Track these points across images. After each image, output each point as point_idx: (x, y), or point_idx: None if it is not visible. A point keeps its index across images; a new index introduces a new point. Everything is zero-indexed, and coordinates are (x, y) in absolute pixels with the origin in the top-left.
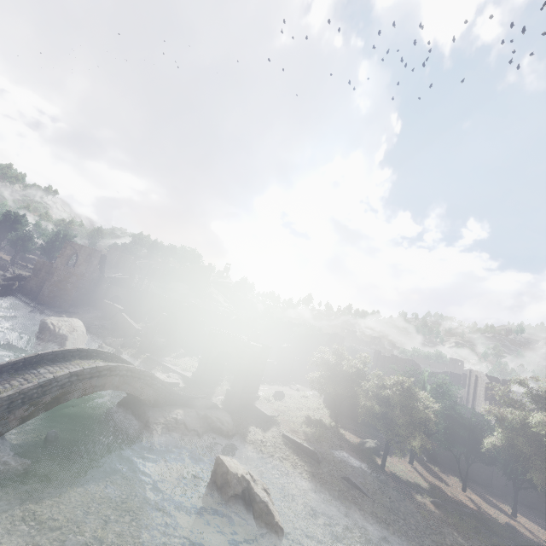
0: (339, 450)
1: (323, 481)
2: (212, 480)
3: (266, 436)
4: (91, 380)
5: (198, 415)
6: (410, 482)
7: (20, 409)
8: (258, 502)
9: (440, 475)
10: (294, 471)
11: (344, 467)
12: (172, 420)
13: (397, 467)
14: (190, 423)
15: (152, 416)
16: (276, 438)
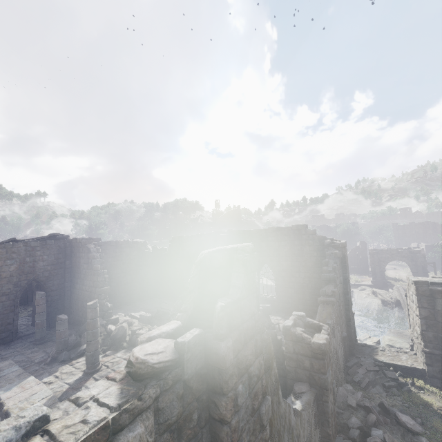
0: None
1: None
2: None
3: None
4: None
5: None
6: None
7: None
8: None
9: None
10: None
11: None
12: None
13: None
14: None
15: None
16: None
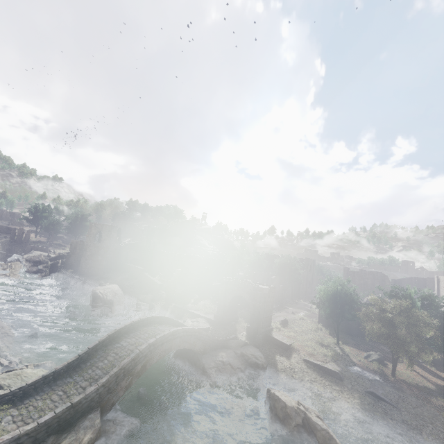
0: (353, 365)
1: (352, 397)
2: (274, 413)
3: (291, 363)
4: (162, 345)
5: (236, 355)
6: (421, 386)
7: (123, 381)
8: (319, 430)
9: (438, 374)
10: (325, 391)
11: (363, 381)
12: (220, 362)
13: (404, 374)
14: (233, 363)
15: (205, 363)
16: (300, 364)
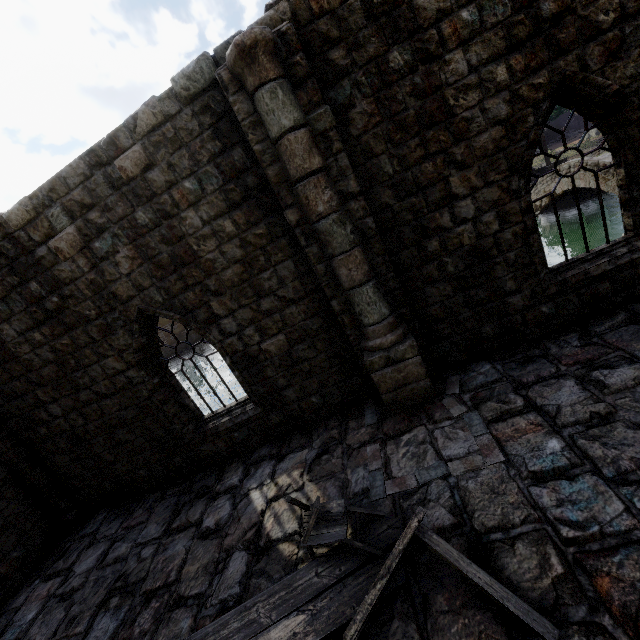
0: None
1: None
2: None
3: None
4: None
5: None
6: None
7: None
8: None
9: None
10: None
11: None
12: None
13: None
14: None
15: None
16: None
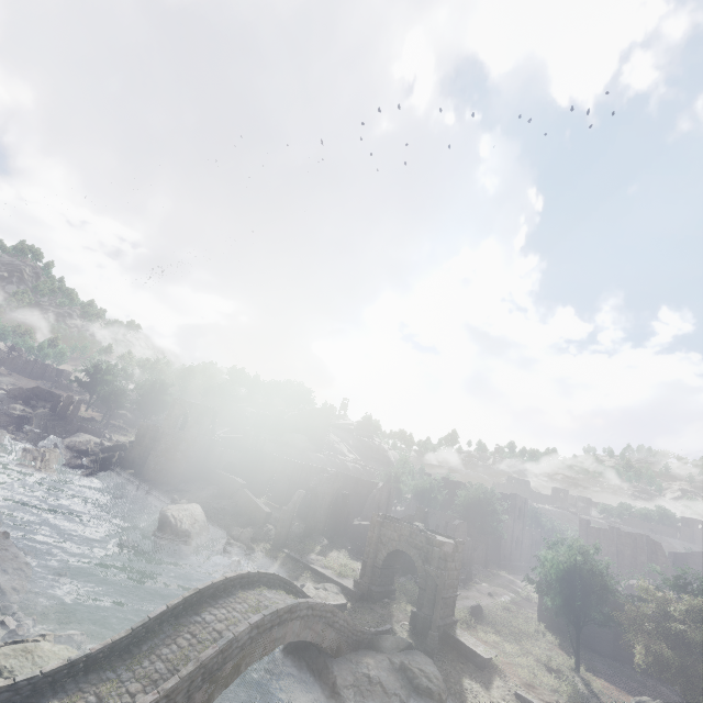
0: None
1: None
2: None
3: (493, 698)
4: (272, 630)
5: (392, 666)
6: None
7: (200, 691)
8: None
9: None
10: None
11: None
12: (364, 677)
13: None
14: (388, 682)
15: (339, 675)
16: (509, 702)
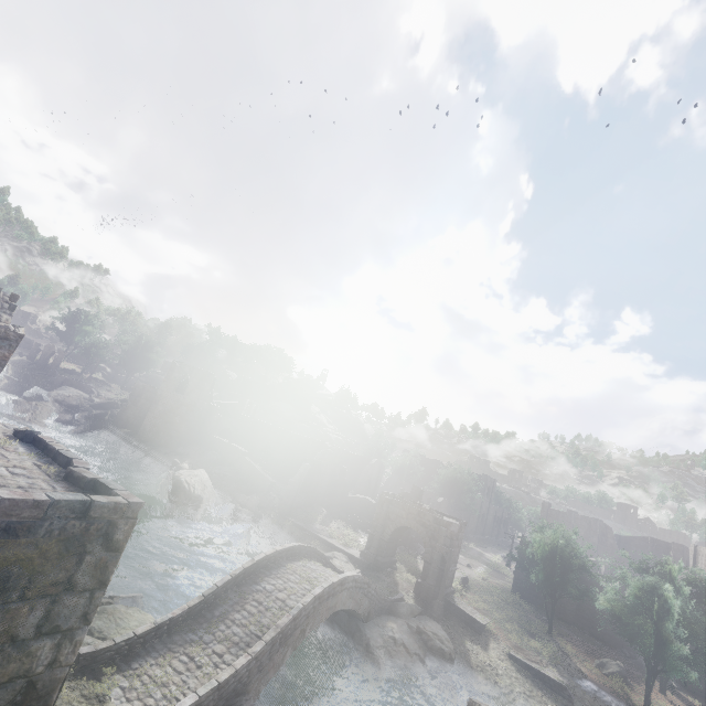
0: (583, 678)
1: None
2: None
3: (491, 657)
4: (328, 600)
5: (410, 629)
6: None
7: (278, 653)
8: None
9: None
10: None
11: None
12: (390, 639)
13: (659, 705)
14: (409, 643)
15: (371, 637)
16: (504, 661)
